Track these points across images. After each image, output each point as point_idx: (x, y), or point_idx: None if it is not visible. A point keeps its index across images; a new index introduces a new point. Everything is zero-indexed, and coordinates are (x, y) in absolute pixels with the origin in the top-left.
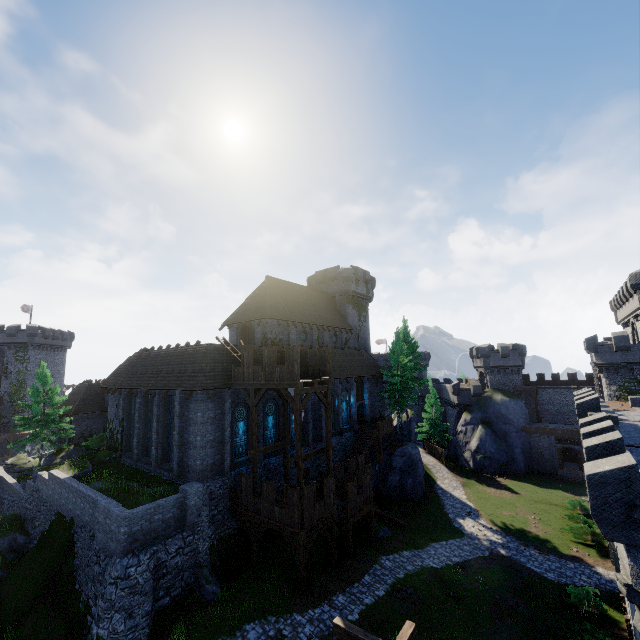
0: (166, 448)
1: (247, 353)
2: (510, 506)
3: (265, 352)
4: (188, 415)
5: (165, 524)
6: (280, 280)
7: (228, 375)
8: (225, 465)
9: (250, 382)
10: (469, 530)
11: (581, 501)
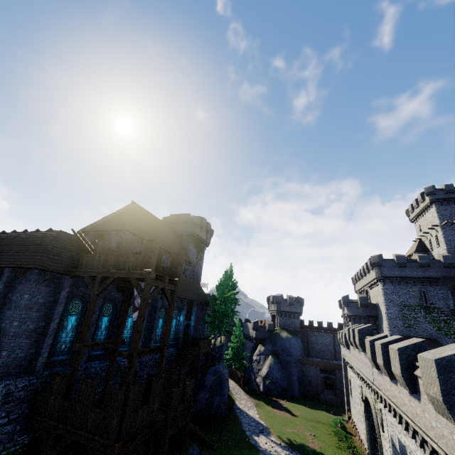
0: None
1: (103, 242)
2: (292, 424)
3: (123, 242)
4: (11, 297)
5: None
6: (143, 208)
7: (74, 264)
8: (39, 361)
9: (98, 270)
10: (263, 446)
11: (341, 419)
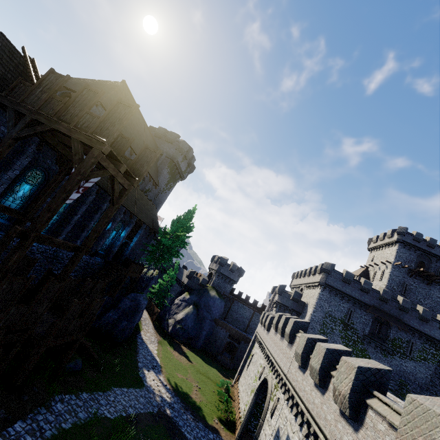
0: None
1: (55, 76)
2: (184, 371)
3: (84, 89)
4: None
5: None
6: (132, 97)
7: (3, 88)
8: None
9: (32, 108)
10: (149, 382)
11: (229, 383)
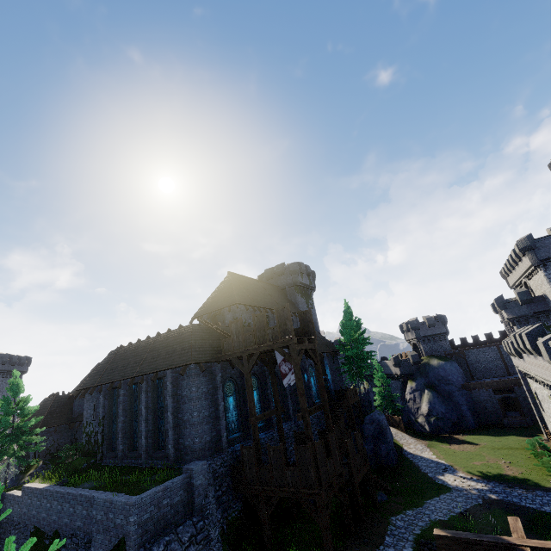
0: (157, 435)
1: (235, 324)
2: (478, 456)
3: (254, 318)
4: (181, 393)
5: (174, 510)
6: (239, 275)
7: (215, 350)
8: (222, 441)
9: (242, 350)
10: (453, 484)
11: (538, 439)
